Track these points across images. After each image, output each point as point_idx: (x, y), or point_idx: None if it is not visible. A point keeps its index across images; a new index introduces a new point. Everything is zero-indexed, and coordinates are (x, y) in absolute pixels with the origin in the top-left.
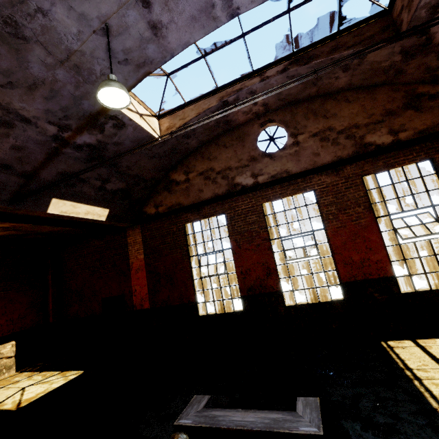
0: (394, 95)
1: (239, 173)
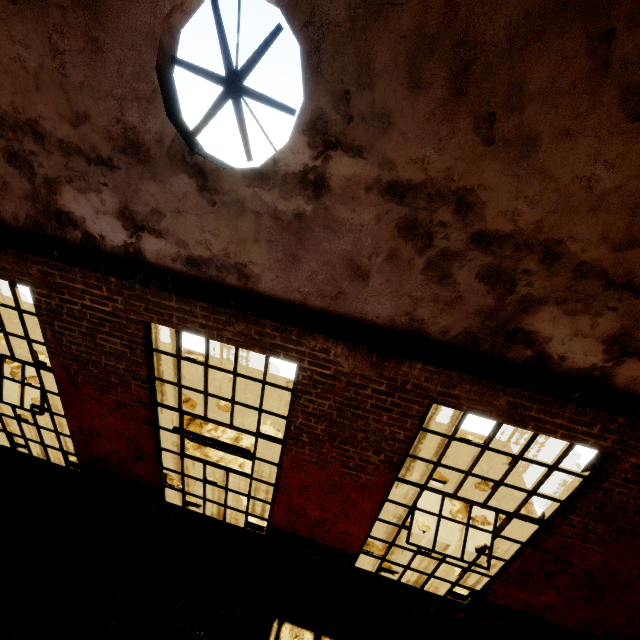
0: None
1: (73, 175)
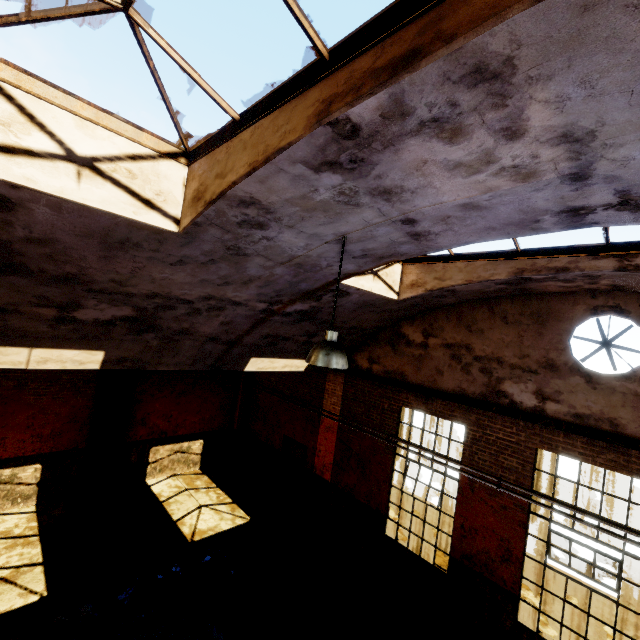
0: None
1: (513, 376)
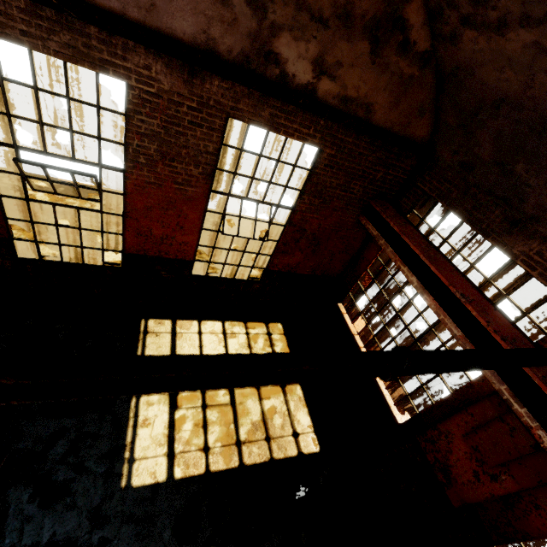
0: None
1: None
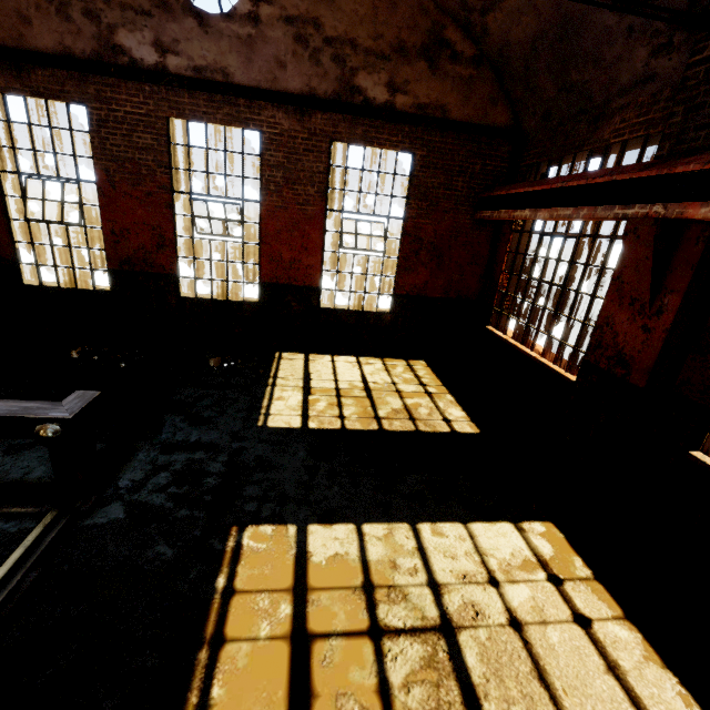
0: (419, 18)
1: (127, 22)
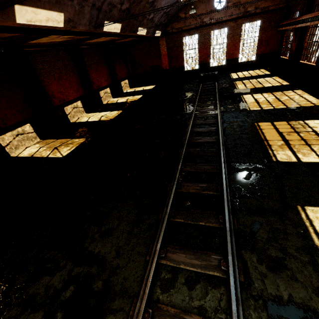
0: None
1: (205, 17)
